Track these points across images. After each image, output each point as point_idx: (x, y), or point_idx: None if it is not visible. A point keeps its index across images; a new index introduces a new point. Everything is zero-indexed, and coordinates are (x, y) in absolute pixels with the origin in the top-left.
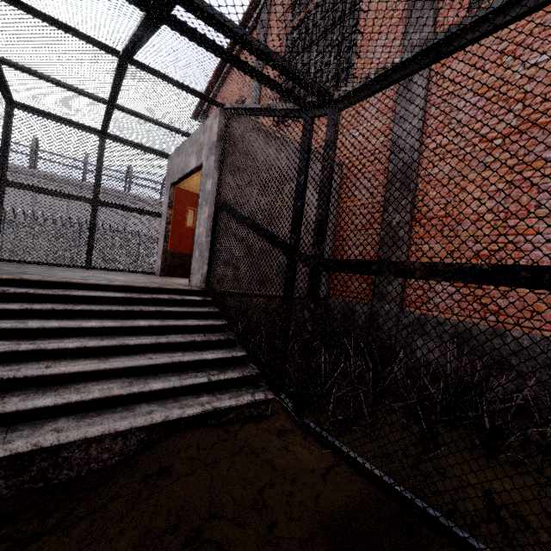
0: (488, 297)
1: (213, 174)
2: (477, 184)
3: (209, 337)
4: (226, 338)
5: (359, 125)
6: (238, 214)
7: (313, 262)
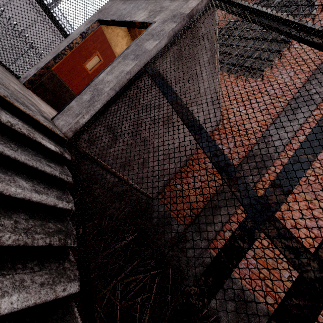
0: (275, 284)
1: (163, 39)
2: (306, 203)
3: (34, 235)
4: (61, 244)
5: (247, 107)
6: (173, 97)
7: (320, 272)
